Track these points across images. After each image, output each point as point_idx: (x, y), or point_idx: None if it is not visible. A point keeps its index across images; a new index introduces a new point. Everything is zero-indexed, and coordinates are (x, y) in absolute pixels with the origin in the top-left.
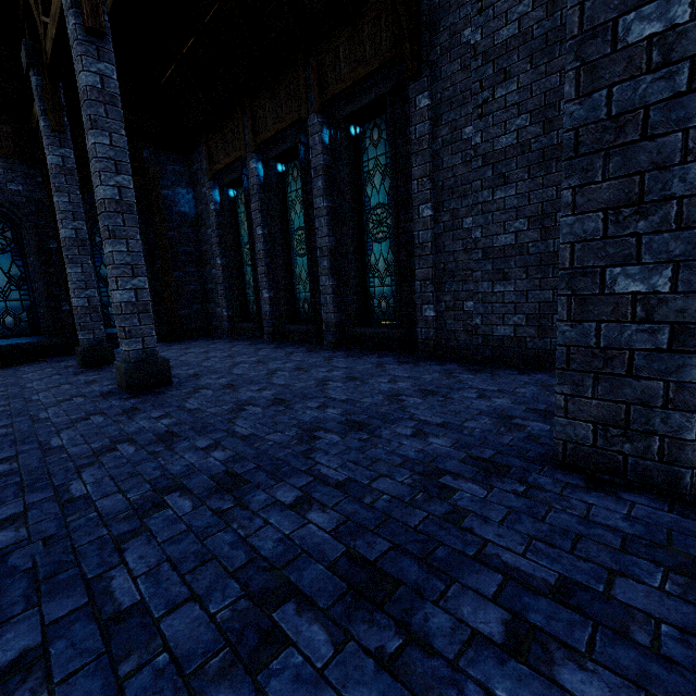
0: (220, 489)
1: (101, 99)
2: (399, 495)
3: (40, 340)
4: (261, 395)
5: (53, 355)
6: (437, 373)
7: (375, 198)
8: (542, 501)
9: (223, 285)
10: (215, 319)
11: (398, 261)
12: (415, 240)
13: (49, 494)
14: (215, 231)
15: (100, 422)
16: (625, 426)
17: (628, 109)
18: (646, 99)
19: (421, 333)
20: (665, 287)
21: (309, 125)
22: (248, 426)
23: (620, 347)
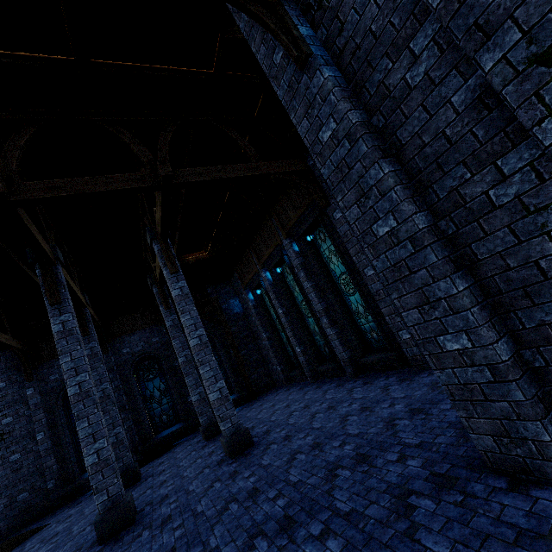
0: (281, 530)
1: (183, 298)
2: (380, 518)
3: (181, 426)
4: (305, 441)
5: (189, 433)
6: (426, 387)
7: (338, 270)
8: (471, 508)
9: (271, 350)
10: (274, 374)
11: (368, 305)
12: (372, 291)
13: (201, 547)
14: (256, 317)
15: (219, 487)
16: (508, 436)
17: (397, 261)
18: (401, 257)
19: (407, 352)
20: (469, 345)
21: (284, 246)
22: (297, 474)
23: (471, 382)
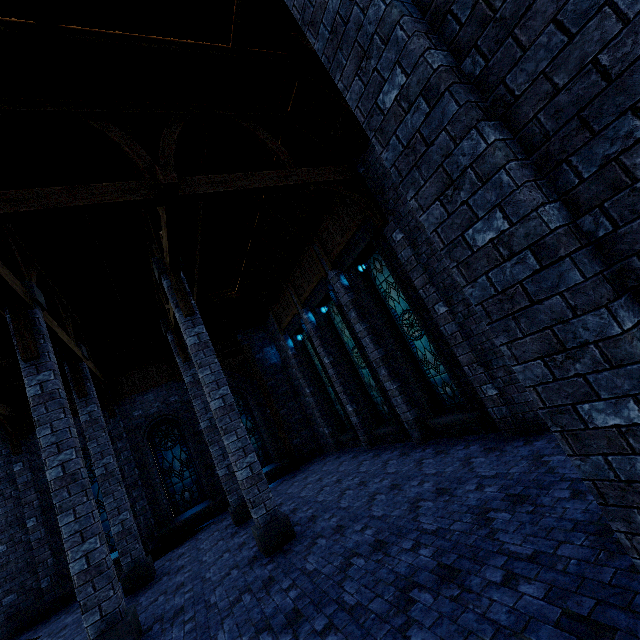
0: None
1: (200, 348)
2: None
3: (207, 505)
4: (363, 537)
5: (218, 513)
6: (525, 461)
7: (399, 308)
8: None
9: (317, 408)
10: (321, 437)
11: (440, 352)
12: (445, 334)
13: None
14: (298, 369)
15: (248, 603)
16: None
17: (507, 286)
18: (516, 278)
19: (493, 412)
20: (639, 419)
21: (330, 279)
22: (354, 591)
23: None
